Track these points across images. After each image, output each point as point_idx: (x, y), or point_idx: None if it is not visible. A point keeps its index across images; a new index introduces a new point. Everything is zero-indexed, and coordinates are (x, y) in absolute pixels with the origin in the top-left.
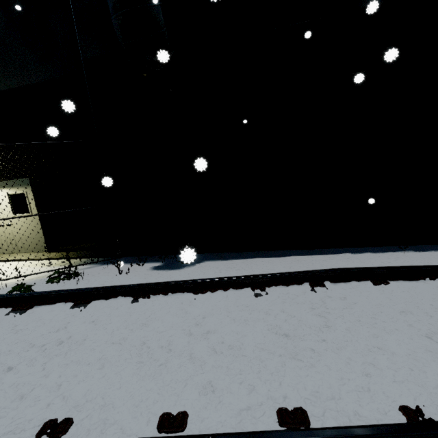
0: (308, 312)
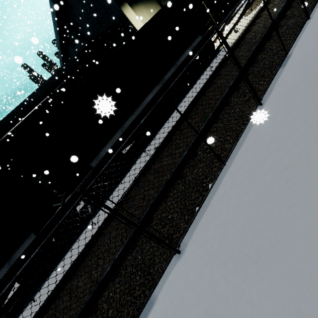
0: None
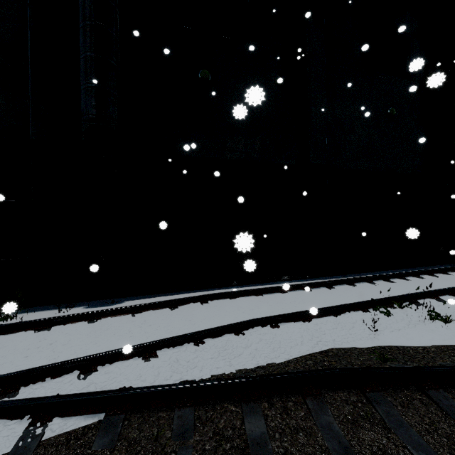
0: (200, 312)
